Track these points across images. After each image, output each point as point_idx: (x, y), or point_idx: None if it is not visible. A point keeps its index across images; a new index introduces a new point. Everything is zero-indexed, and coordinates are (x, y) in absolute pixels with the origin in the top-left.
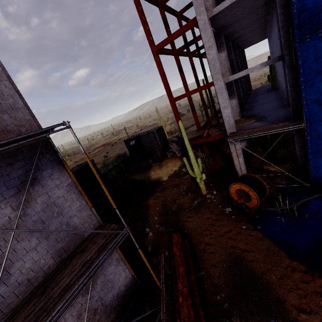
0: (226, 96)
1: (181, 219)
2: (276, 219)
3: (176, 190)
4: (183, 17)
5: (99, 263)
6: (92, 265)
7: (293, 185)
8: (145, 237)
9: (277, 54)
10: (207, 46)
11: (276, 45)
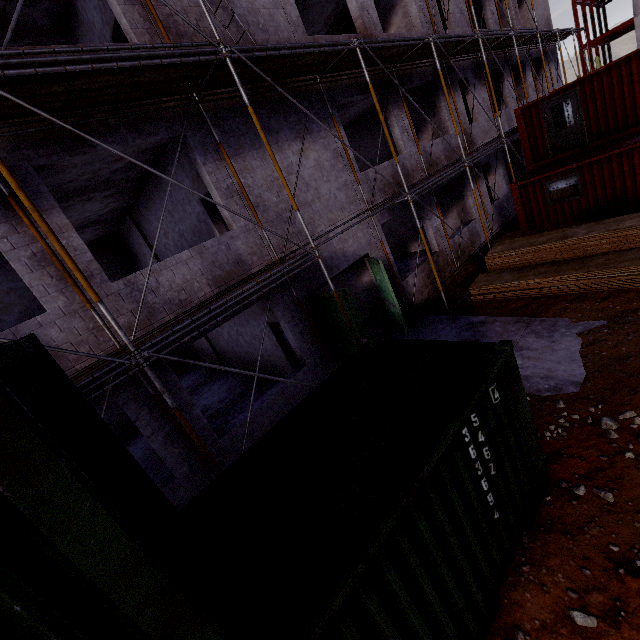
0: None
1: None
2: None
3: None
4: None
5: None
6: None
7: None
8: None
9: None
10: None
11: None
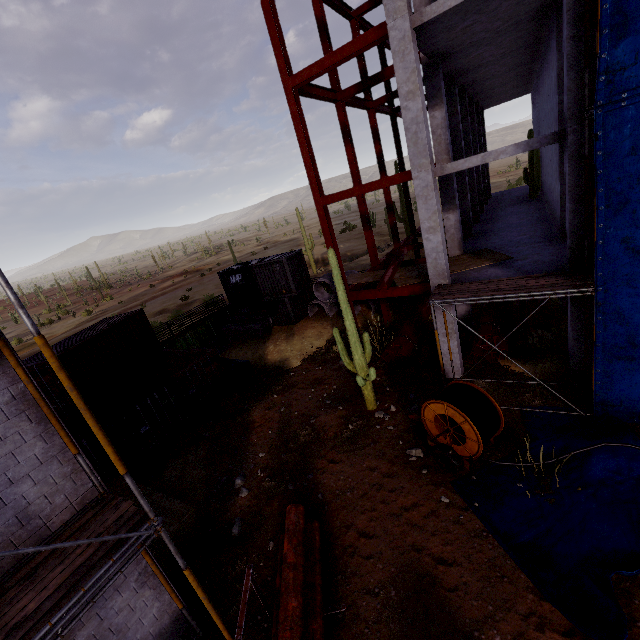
0: (436, 207)
1: (314, 464)
2: (516, 488)
3: (315, 394)
4: (364, 23)
5: (51, 633)
6: (32, 637)
7: (556, 412)
8: (231, 499)
9: (549, 127)
10: (403, 91)
11: (550, 109)
